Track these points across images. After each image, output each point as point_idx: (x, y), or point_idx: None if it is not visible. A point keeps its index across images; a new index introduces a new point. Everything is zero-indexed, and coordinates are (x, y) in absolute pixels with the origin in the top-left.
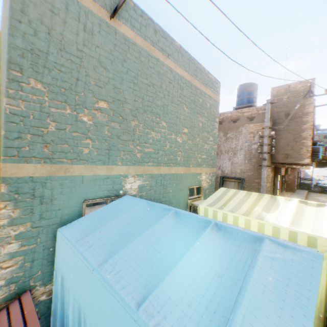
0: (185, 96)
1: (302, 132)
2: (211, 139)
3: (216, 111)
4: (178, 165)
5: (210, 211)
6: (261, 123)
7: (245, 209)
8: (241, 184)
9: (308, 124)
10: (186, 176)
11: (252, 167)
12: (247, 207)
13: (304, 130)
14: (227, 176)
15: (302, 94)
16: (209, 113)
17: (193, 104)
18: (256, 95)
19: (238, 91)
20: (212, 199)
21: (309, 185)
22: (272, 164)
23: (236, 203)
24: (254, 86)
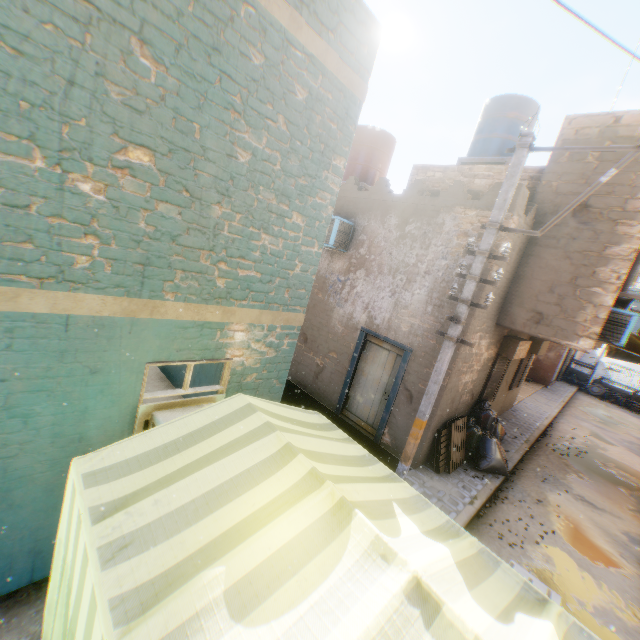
0: (144, 1)
1: (601, 265)
2: (299, 221)
3: (342, 132)
4: (75, 287)
5: (77, 505)
6: None
7: (189, 546)
8: (401, 361)
9: (627, 247)
10: (136, 327)
11: (439, 327)
12: (205, 537)
13: (609, 259)
14: (376, 331)
15: None
16: (299, 127)
17: (207, 62)
18: None
19: (483, 116)
20: (151, 441)
21: (585, 378)
22: (500, 328)
23: (193, 496)
24: (528, 109)
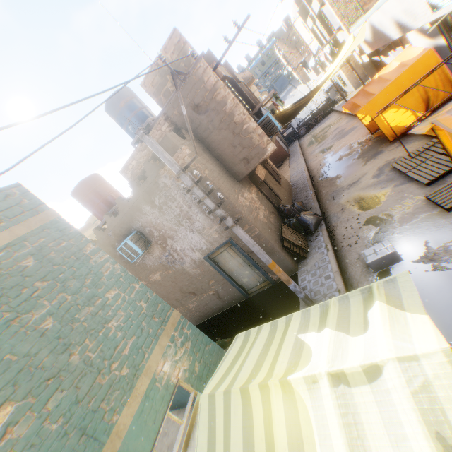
0: None
1: (233, 117)
2: (113, 293)
3: (71, 238)
4: None
5: None
6: (176, 155)
7: None
8: (234, 247)
9: (230, 101)
10: None
11: None
12: None
13: (232, 112)
14: (210, 251)
15: (185, 65)
16: (52, 271)
17: None
18: (141, 103)
19: (113, 118)
20: None
21: (294, 132)
22: (243, 179)
23: None
24: (124, 94)
